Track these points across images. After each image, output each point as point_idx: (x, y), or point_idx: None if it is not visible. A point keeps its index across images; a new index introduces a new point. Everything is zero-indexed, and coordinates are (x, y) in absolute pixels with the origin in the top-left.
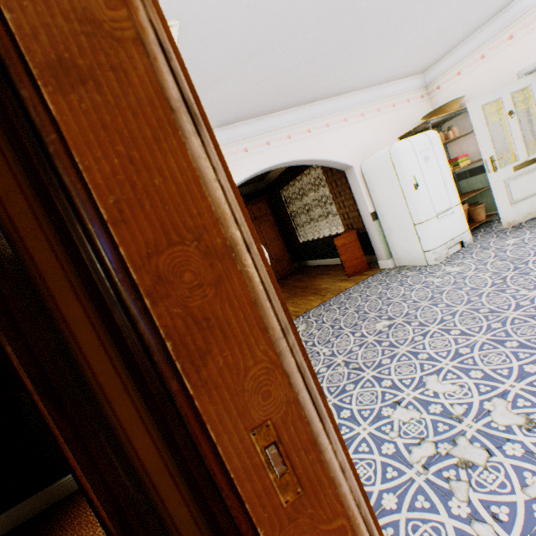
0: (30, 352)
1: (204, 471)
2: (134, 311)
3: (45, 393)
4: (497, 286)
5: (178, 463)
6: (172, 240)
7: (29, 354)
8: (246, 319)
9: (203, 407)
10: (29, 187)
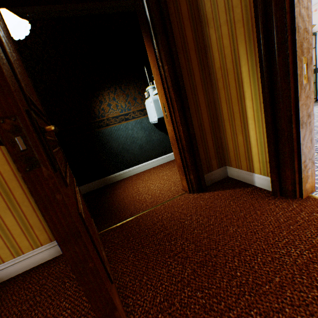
0: (172, 71)
1: (286, 68)
2: (286, 12)
3: (174, 89)
4: (316, 119)
5: (266, 78)
6: None
7: (171, 72)
8: (309, 24)
9: (296, 44)
10: (175, 3)
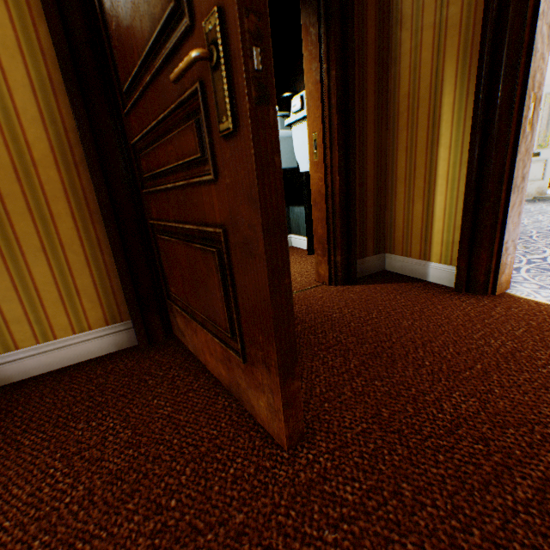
0: (341, 81)
1: (511, 104)
2: (526, 23)
3: (339, 111)
4: None
5: (481, 114)
6: (548, 0)
7: (340, 83)
8: (547, 49)
9: (530, 72)
10: None
